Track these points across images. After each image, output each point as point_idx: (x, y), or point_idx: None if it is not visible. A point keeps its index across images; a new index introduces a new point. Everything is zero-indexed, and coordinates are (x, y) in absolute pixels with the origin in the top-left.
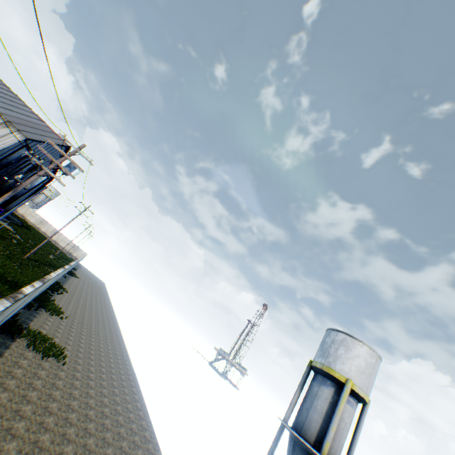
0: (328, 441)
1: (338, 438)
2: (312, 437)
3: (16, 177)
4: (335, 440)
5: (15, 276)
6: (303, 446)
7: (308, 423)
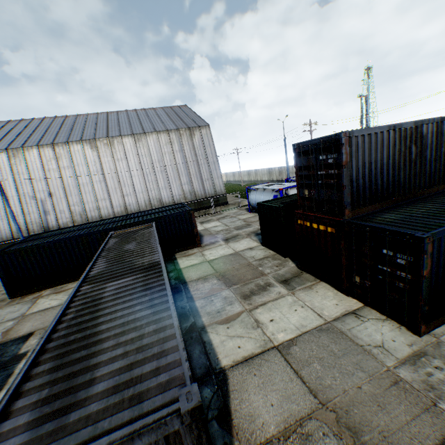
0: None
1: None
2: None
3: None
4: None
5: None
6: None
7: None
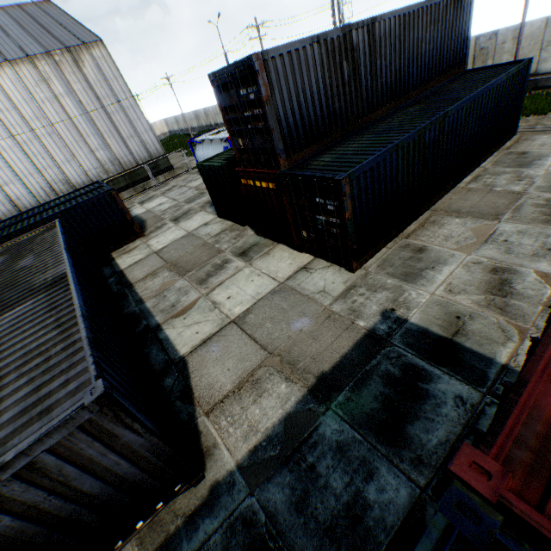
0: None
1: None
2: None
3: None
4: None
5: None
6: None
7: None
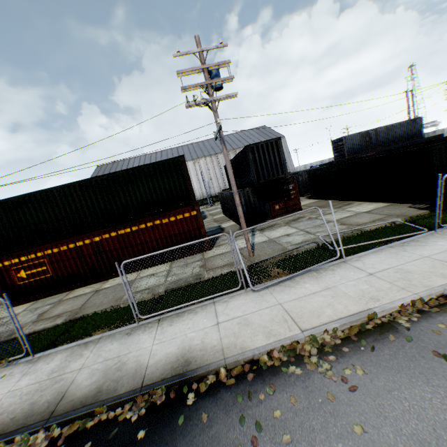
0: None
1: None
2: None
3: None
4: None
5: None
6: None
7: None
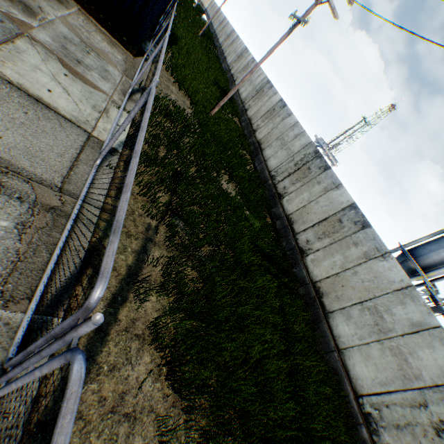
0: (435, 272)
1: (441, 272)
2: (422, 265)
3: (307, 24)
4: (438, 272)
5: (218, 79)
6: (411, 265)
7: (424, 257)
